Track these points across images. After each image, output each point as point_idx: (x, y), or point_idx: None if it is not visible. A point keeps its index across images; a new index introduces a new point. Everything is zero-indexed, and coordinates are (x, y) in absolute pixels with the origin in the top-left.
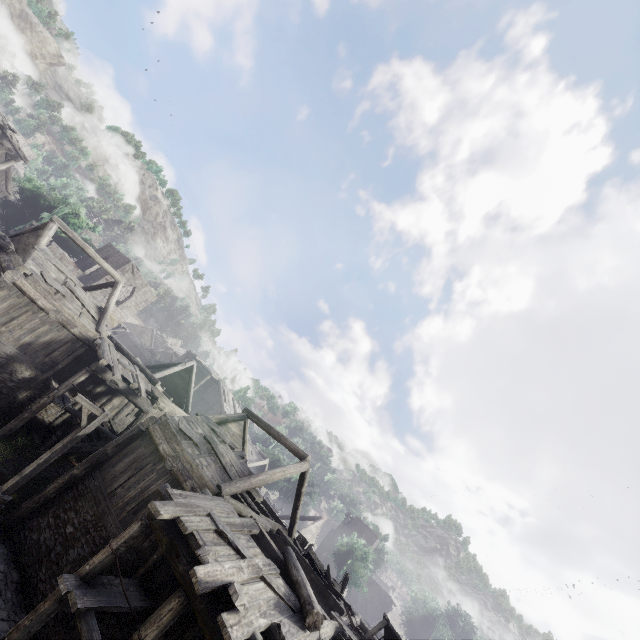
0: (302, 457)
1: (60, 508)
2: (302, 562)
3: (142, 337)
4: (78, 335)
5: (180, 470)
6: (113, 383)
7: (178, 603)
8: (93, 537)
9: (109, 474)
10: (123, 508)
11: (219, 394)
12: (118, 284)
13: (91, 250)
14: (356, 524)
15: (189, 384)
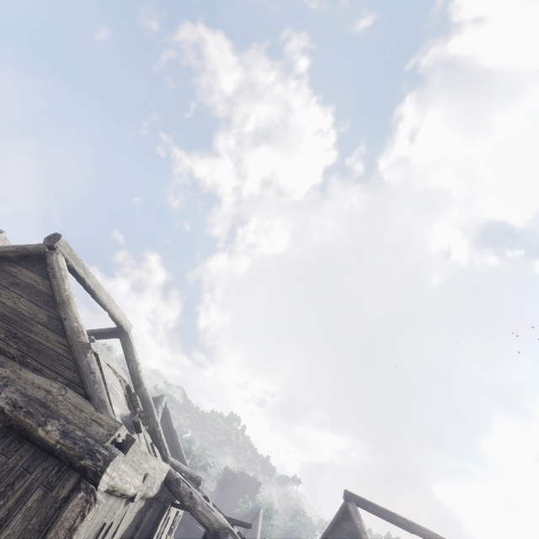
0: None
1: None
2: None
3: None
4: (153, 494)
5: None
6: None
7: None
8: None
9: None
10: None
11: None
12: (129, 337)
13: (103, 291)
14: (241, 479)
15: (173, 435)
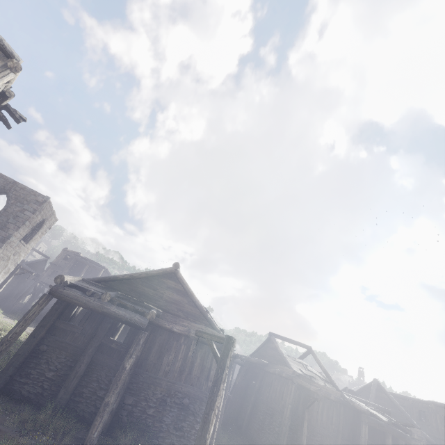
0: (310, 349)
1: (292, 441)
2: None
3: None
4: None
5: (325, 393)
6: None
7: (391, 437)
8: (316, 440)
9: (299, 413)
10: (317, 422)
11: None
12: None
13: None
14: None
15: None
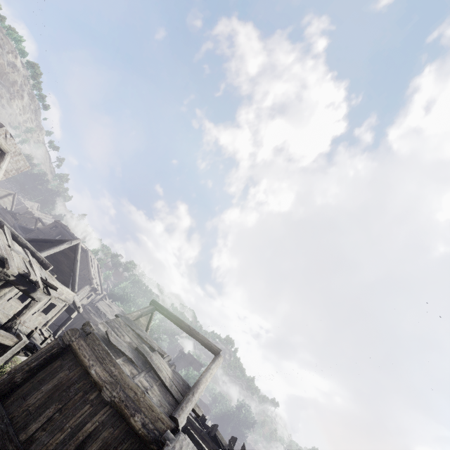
0: (216, 352)
1: None
2: (209, 443)
3: (1, 199)
4: None
5: (123, 401)
6: (2, 274)
7: None
8: None
9: (19, 410)
10: None
11: (87, 262)
12: (5, 155)
13: None
14: (188, 358)
15: (75, 262)
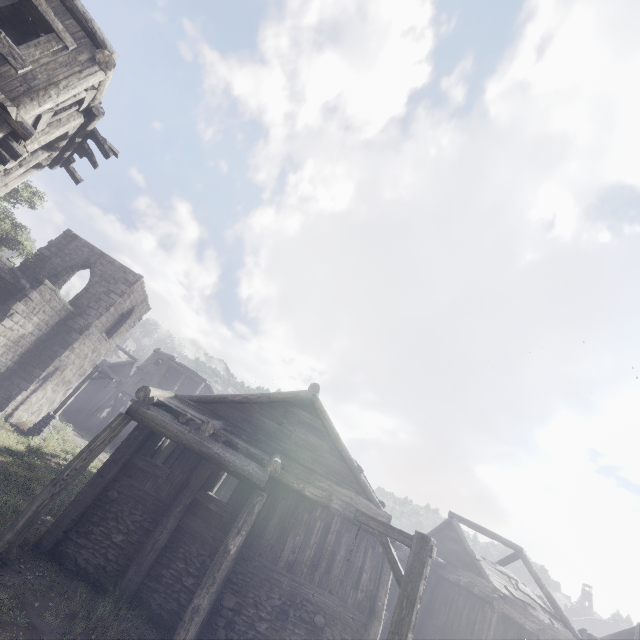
0: (520, 551)
1: None
2: None
3: None
4: None
5: (553, 639)
6: None
7: None
8: None
9: None
10: None
11: None
12: None
13: None
14: None
15: None
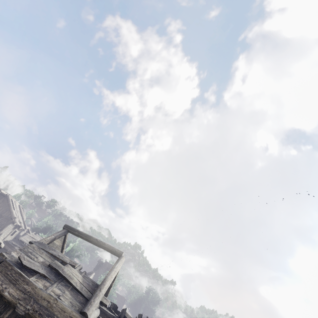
0: (119, 254)
1: None
2: None
3: None
4: None
5: (37, 311)
6: None
7: None
8: None
9: None
10: None
11: (8, 204)
12: None
13: None
14: (105, 265)
15: None
